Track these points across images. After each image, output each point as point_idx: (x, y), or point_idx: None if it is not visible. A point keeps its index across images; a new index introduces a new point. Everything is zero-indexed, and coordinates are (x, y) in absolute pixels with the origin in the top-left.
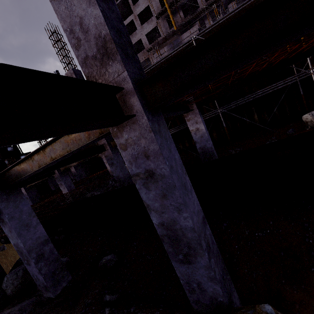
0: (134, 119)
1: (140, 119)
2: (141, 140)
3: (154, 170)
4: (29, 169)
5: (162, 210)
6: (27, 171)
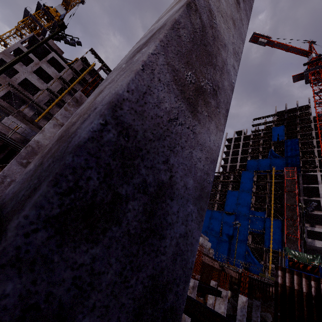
0: None
1: None
2: None
3: None
4: None
5: None
6: None
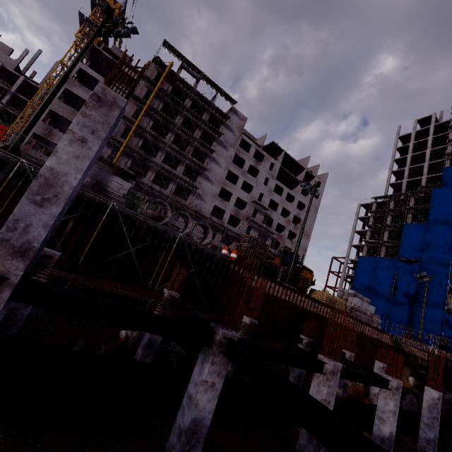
0: None
1: None
2: None
3: None
4: None
5: None
6: None
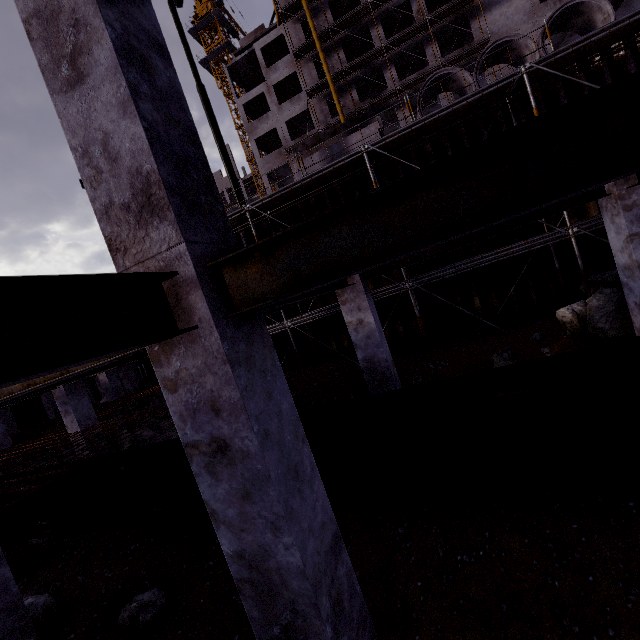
0: (195, 334)
1: (205, 335)
2: (205, 375)
3: (230, 439)
4: None
5: (241, 524)
6: None
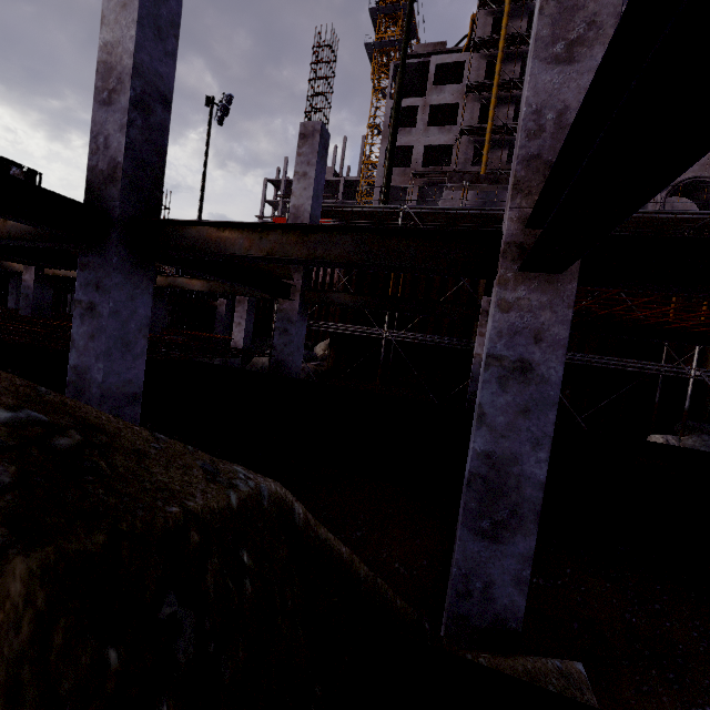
0: (555, 277)
1: (564, 282)
2: (544, 310)
3: (537, 364)
4: (241, 246)
5: (505, 431)
6: (231, 248)
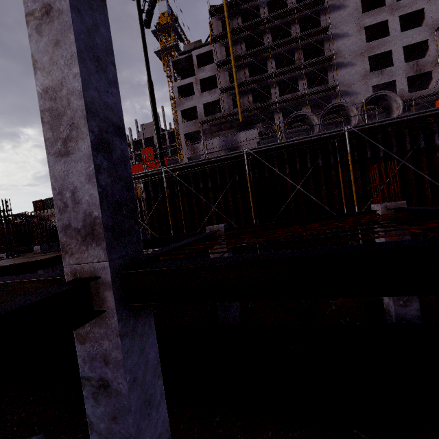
0: (103, 314)
1: (109, 317)
2: (104, 340)
3: (111, 381)
4: None
5: (107, 435)
6: None
